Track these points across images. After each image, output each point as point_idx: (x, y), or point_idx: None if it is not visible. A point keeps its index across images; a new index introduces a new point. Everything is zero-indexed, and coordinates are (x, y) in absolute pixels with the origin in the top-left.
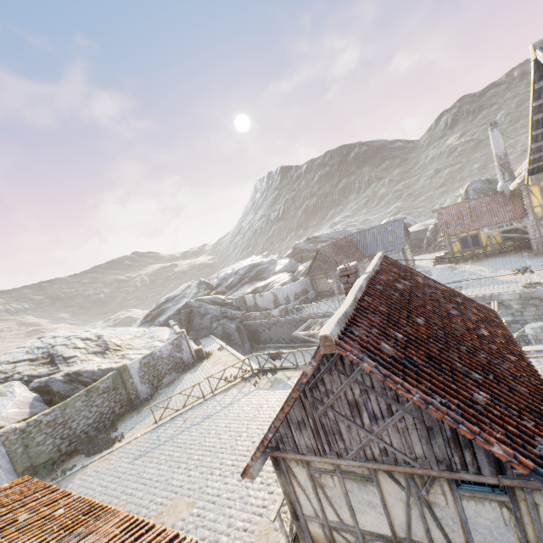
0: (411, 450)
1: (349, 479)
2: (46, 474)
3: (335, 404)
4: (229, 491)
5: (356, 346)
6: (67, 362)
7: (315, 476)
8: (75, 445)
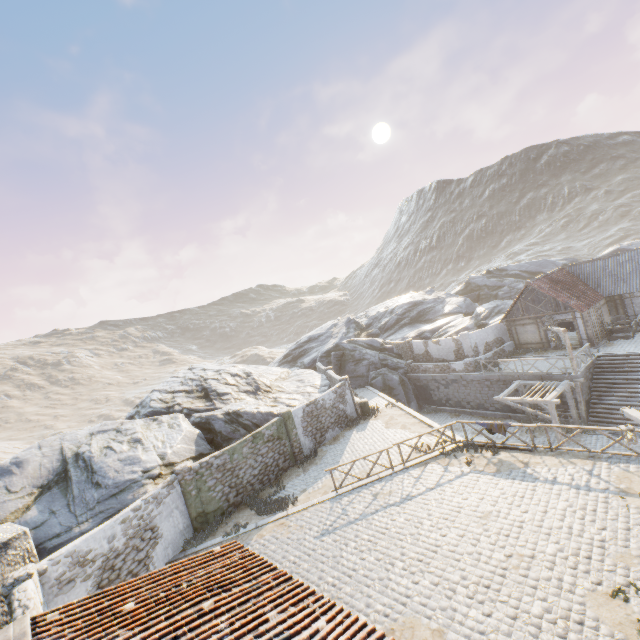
0: None
1: None
2: (216, 525)
3: None
4: (499, 631)
5: None
6: (221, 399)
7: None
8: (241, 497)
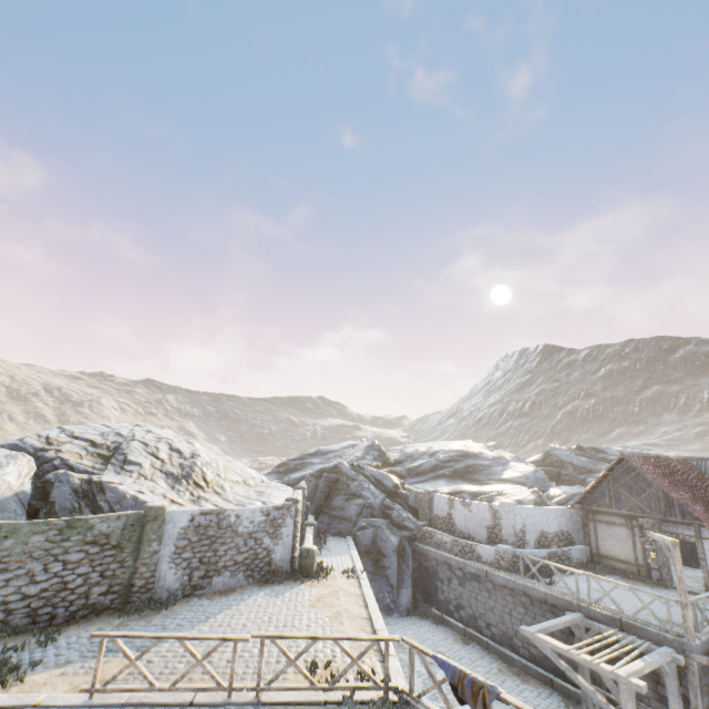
0: None
1: None
2: None
3: None
4: None
5: None
6: (122, 467)
7: None
8: None
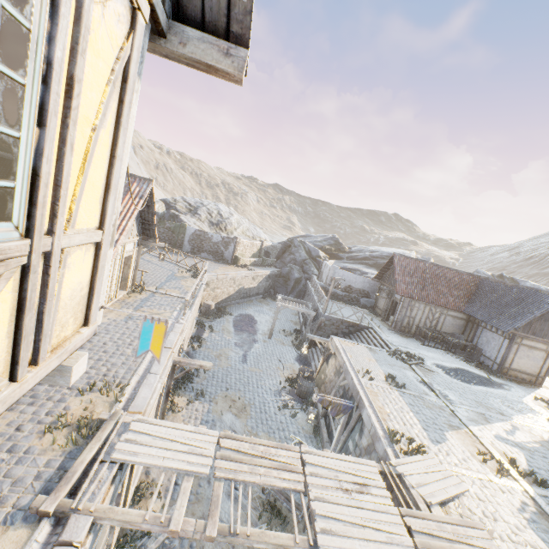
0: None
1: None
2: None
3: None
4: None
5: None
6: (194, 215)
7: None
8: None
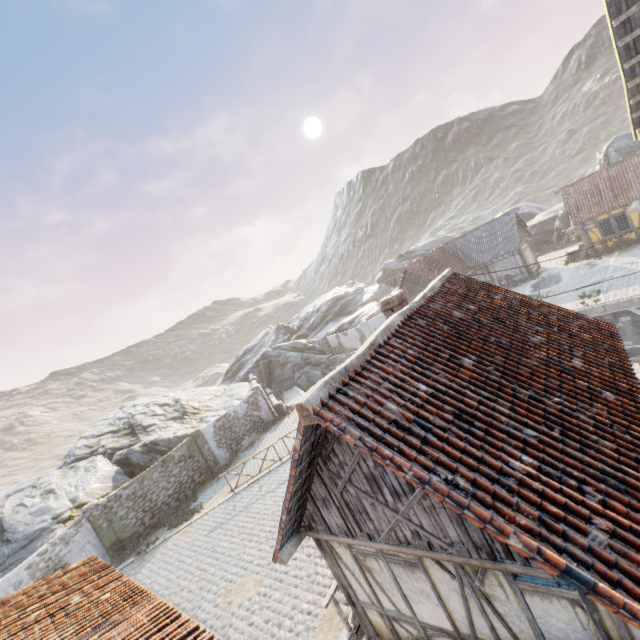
0: (444, 534)
1: (394, 564)
2: (133, 548)
3: (353, 478)
4: (297, 568)
5: (342, 413)
6: (146, 431)
7: (359, 558)
8: (158, 518)
